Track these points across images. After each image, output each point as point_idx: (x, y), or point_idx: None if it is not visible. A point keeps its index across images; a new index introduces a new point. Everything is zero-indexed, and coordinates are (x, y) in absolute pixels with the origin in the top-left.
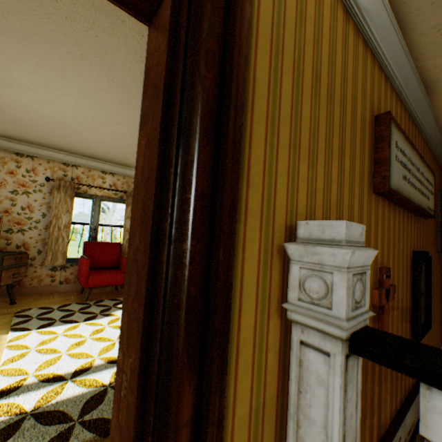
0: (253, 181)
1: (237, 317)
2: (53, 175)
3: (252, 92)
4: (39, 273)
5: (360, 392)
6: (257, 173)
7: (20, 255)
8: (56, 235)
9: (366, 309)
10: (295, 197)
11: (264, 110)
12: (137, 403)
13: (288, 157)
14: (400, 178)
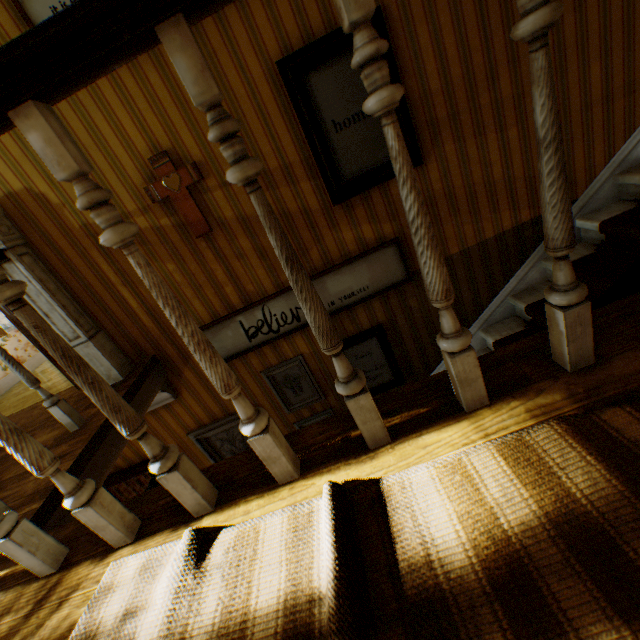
0: None
1: None
2: None
3: None
4: None
5: (179, 274)
6: None
7: None
8: None
9: None
10: None
11: None
12: None
13: None
14: None
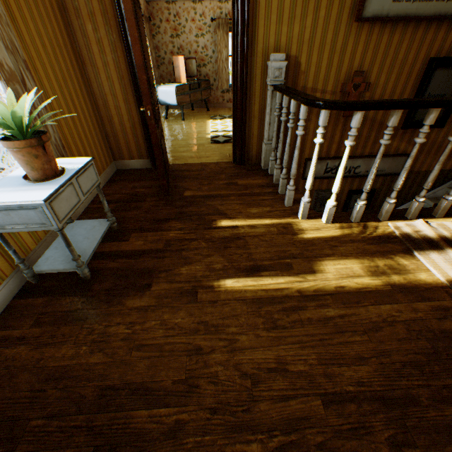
0: (259, 42)
1: (254, 84)
2: (214, 15)
3: (258, 10)
4: (216, 95)
5: None
6: (261, 39)
7: (206, 82)
8: (221, 68)
9: (282, 80)
10: (279, 43)
11: (263, 14)
12: (233, 97)
13: (275, 28)
14: (388, 3)
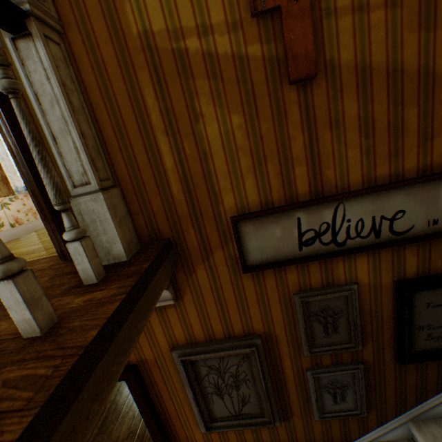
0: None
1: None
2: None
3: None
4: None
5: (243, 133)
6: None
7: None
8: None
9: None
10: None
11: None
12: None
13: None
14: None
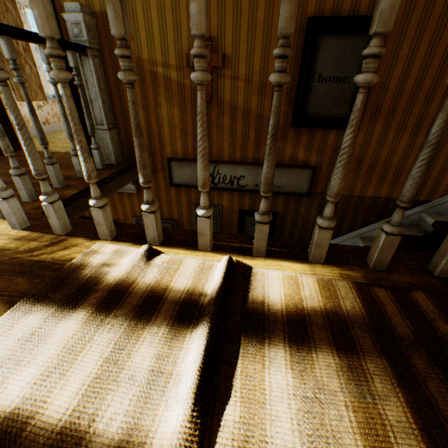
0: None
1: None
2: None
3: None
4: None
5: (178, 119)
6: None
7: None
8: None
9: (86, 40)
10: None
11: None
12: None
13: None
14: None
